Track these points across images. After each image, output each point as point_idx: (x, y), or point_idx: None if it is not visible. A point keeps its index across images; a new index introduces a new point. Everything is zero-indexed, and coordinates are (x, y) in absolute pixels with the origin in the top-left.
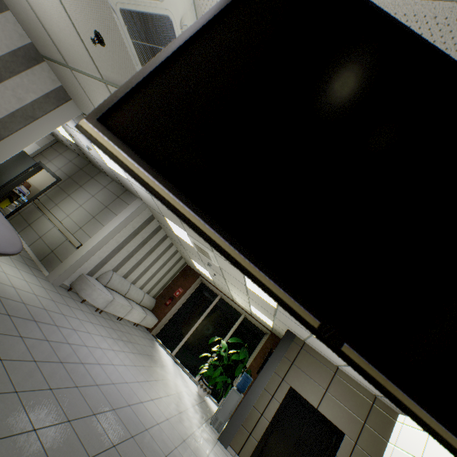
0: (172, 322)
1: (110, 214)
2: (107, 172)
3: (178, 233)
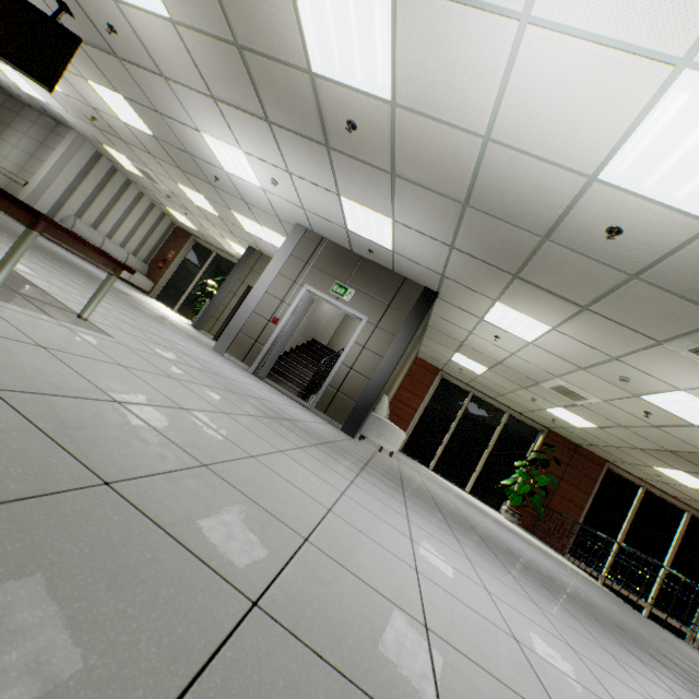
0: (170, 284)
1: (48, 151)
2: (30, 103)
3: (126, 166)
